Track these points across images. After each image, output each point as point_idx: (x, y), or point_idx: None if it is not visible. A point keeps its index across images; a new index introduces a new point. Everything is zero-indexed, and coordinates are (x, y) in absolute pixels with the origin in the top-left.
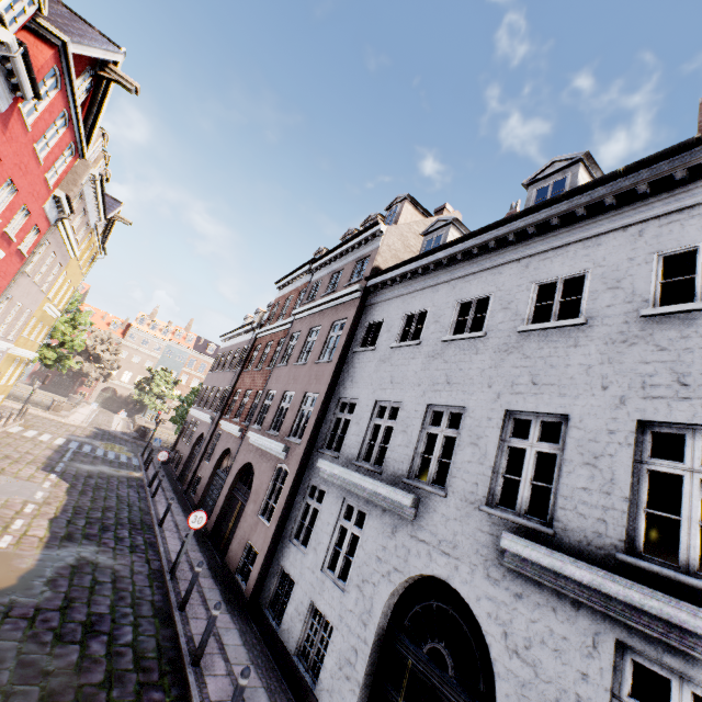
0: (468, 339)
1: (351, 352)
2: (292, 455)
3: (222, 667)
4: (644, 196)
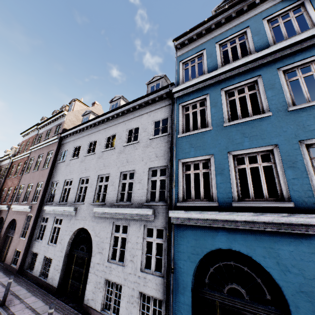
0: (91, 155)
1: (56, 163)
2: (33, 209)
3: (4, 290)
4: (127, 113)
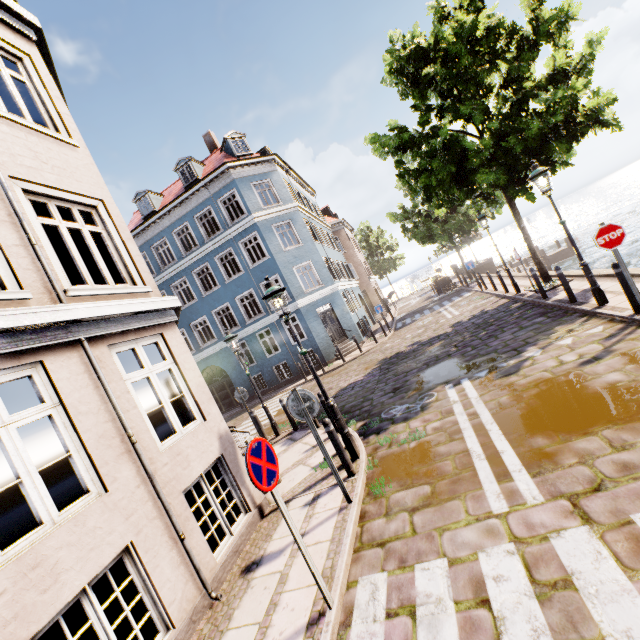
0: None
1: None
2: None
3: None
4: None
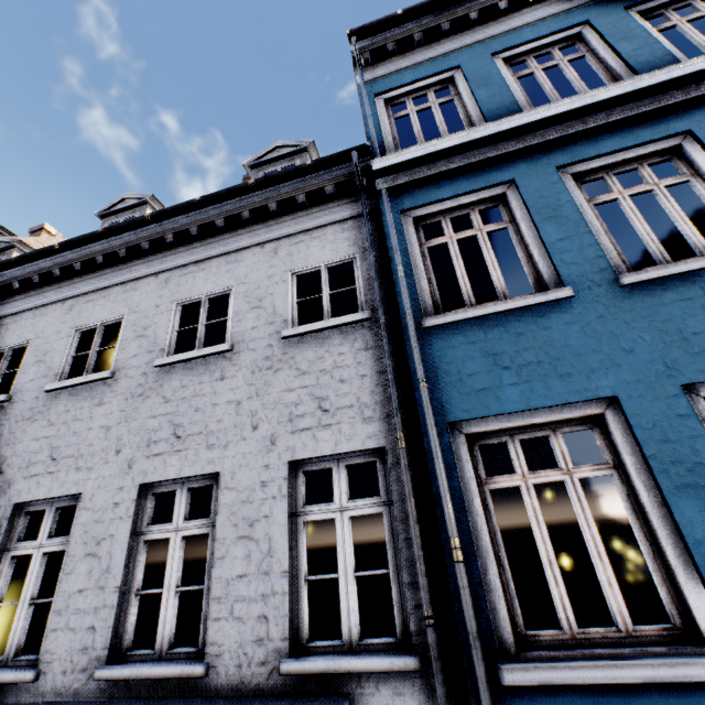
0: None
1: None
2: None
3: None
4: (174, 246)
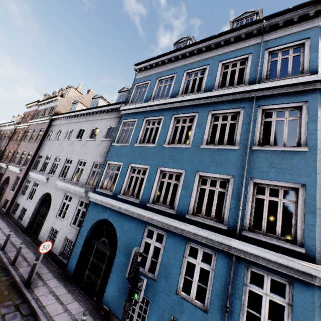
0: (67, 140)
1: (45, 140)
2: (22, 172)
3: None
4: (96, 114)
